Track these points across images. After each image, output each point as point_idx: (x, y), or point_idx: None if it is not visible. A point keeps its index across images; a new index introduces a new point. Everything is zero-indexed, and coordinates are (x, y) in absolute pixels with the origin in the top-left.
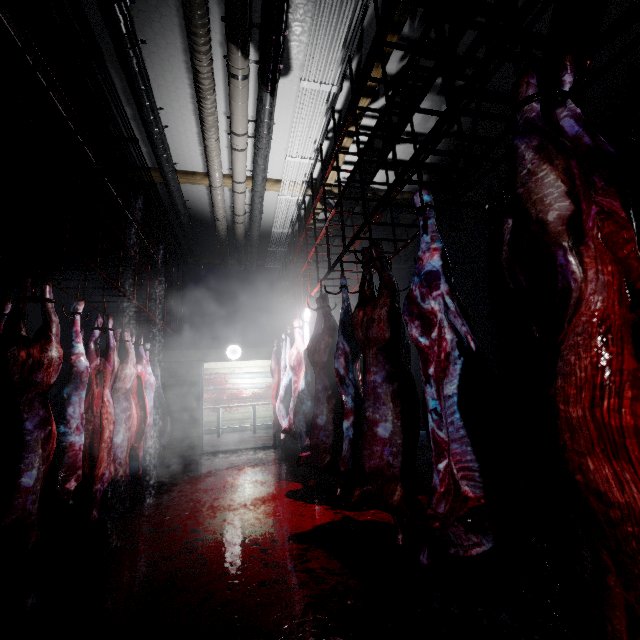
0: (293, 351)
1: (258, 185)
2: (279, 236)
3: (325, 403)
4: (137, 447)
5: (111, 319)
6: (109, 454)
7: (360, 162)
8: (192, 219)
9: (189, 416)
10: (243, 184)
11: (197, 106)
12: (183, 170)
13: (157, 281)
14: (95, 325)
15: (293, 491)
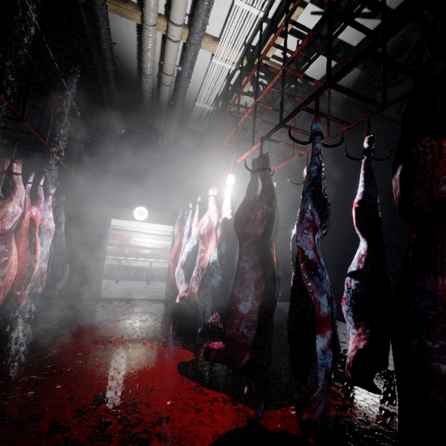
0: (205, 219)
1: (196, 33)
2: (200, 112)
3: (252, 286)
4: (18, 295)
5: None
6: None
7: None
8: (118, 72)
9: (91, 264)
10: (179, 28)
11: None
12: None
13: (67, 119)
14: None
15: (184, 363)
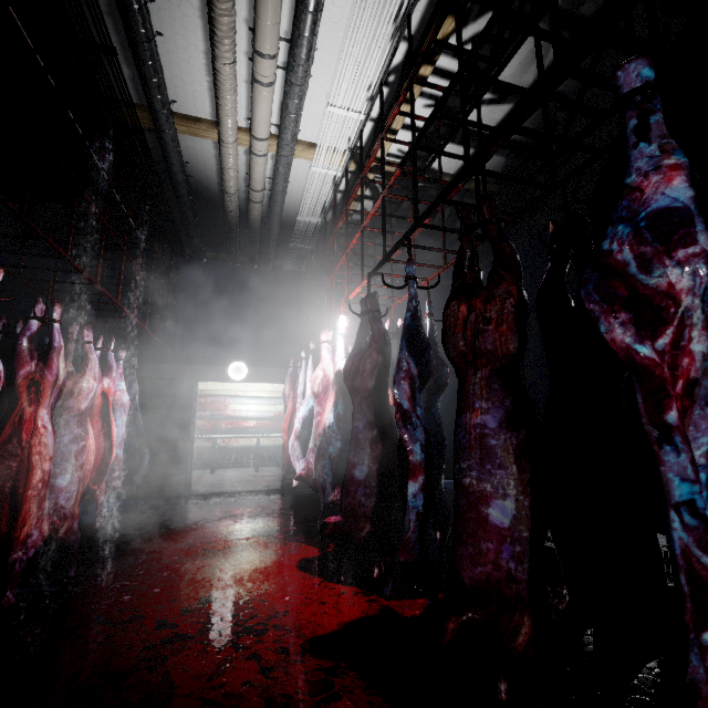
0: (318, 373)
1: (285, 145)
2: (305, 227)
3: (367, 448)
4: (95, 490)
5: (58, 306)
6: (40, 505)
7: (462, 73)
8: (193, 192)
9: (175, 448)
10: (265, 142)
11: (206, 2)
12: (182, 113)
13: (138, 266)
14: (32, 313)
15: (307, 560)
